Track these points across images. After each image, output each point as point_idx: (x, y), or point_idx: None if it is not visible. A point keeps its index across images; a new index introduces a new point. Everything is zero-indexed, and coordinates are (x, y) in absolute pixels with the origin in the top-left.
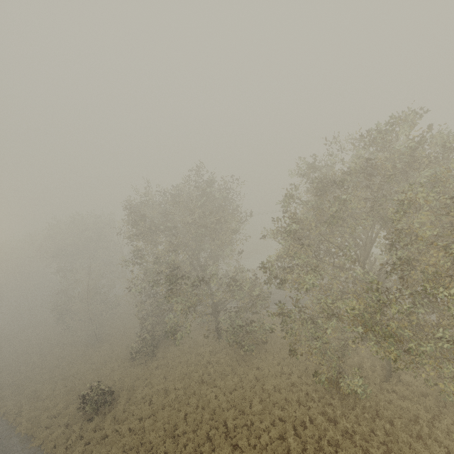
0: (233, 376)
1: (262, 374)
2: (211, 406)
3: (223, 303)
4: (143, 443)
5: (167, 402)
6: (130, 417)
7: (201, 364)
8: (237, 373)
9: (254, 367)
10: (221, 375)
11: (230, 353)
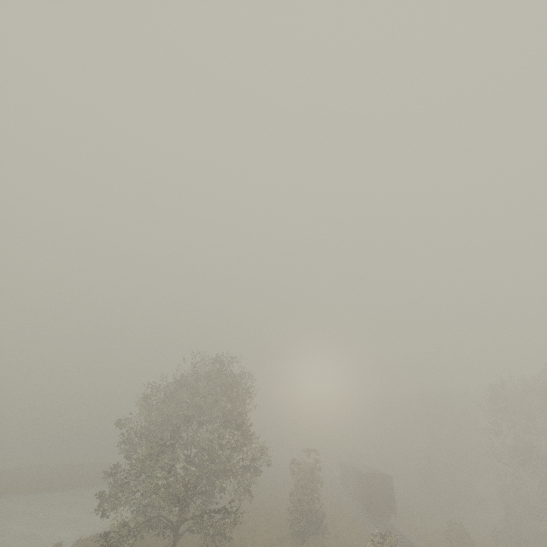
0: None
1: None
2: None
3: None
4: None
5: None
6: None
7: None
8: None
9: None
10: None
11: None
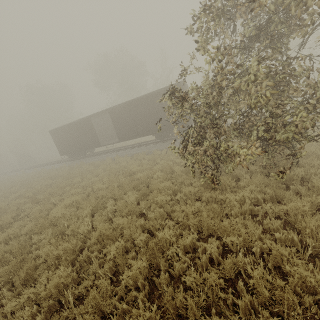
0: None
1: None
2: None
3: None
4: None
5: None
6: None
7: None
8: None
9: None
10: None
11: None
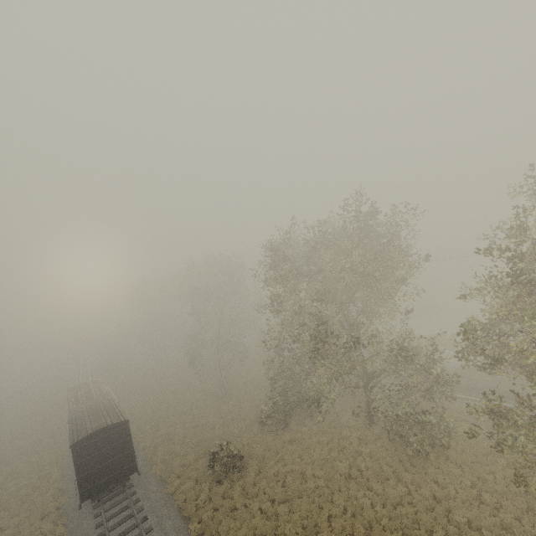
0: (396, 482)
1: (445, 493)
2: (366, 517)
3: (378, 376)
4: (277, 535)
5: (303, 490)
6: (261, 494)
7: (347, 452)
8: (401, 480)
9: (429, 479)
10: (377, 476)
11: (389, 448)
